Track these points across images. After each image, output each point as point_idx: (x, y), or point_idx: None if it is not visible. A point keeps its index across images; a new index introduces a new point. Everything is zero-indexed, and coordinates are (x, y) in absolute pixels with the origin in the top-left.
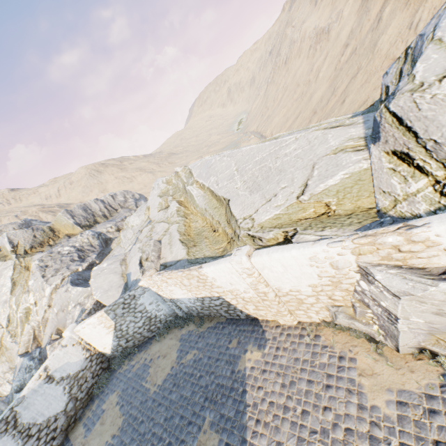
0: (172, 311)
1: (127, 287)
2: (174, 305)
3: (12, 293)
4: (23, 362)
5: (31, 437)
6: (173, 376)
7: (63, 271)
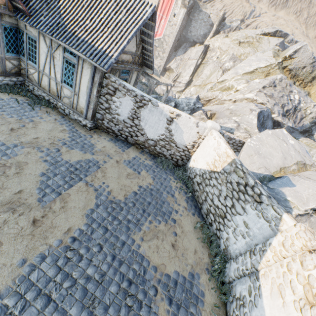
0: (234, 253)
1: (267, 181)
2: (244, 269)
3: (244, 74)
4: (192, 99)
5: (132, 120)
6: (142, 275)
7: (271, 101)
